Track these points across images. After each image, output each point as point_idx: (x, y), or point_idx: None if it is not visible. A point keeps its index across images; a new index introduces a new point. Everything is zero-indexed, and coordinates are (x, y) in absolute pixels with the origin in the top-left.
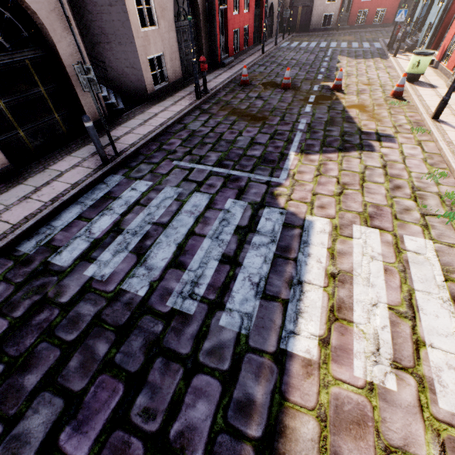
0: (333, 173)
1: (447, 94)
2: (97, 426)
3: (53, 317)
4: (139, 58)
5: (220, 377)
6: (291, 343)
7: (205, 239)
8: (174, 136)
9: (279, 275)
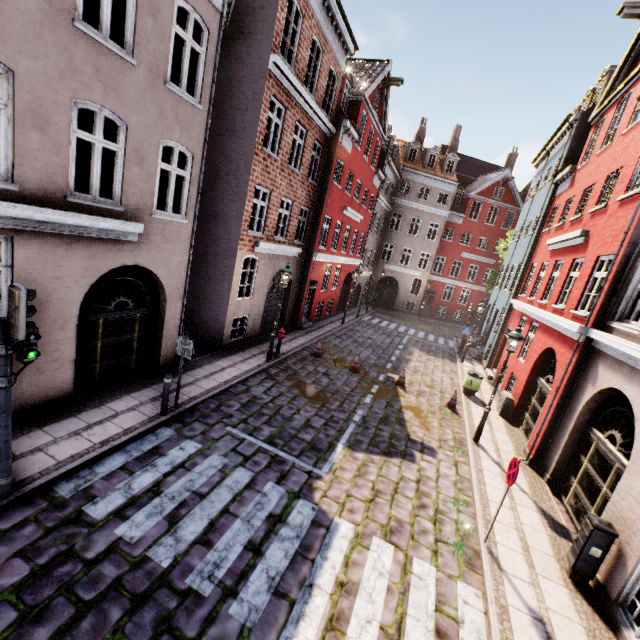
0: (371, 477)
1: (481, 423)
2: None
3: (76, 571)
4: (226, 318)
5: None
6: None
7: (237, 520)
8: (235, 398)
9: (295, 573)
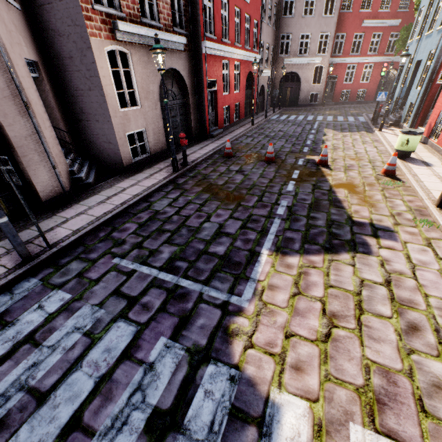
0: (317, 292)
1: None
2: None
3: None
4: (116, 135)
5: None
6: None
7: None
8: (132, 219)
9: None
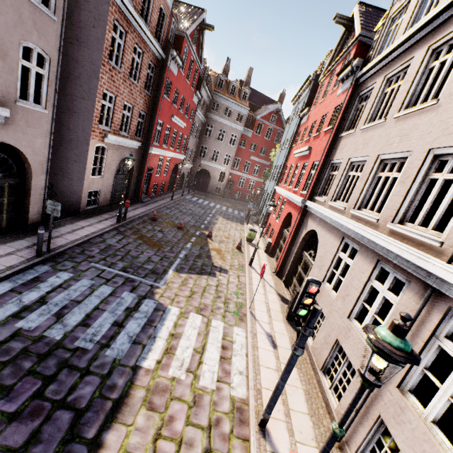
0: (190, 285)
1: (253, 254)
2: (23, 399)
3: None
4: (83, 191)
5: (101, 376)
6: (143, 362)
7: (105, 312)
8: (95, 246)
9: (145, 333)
